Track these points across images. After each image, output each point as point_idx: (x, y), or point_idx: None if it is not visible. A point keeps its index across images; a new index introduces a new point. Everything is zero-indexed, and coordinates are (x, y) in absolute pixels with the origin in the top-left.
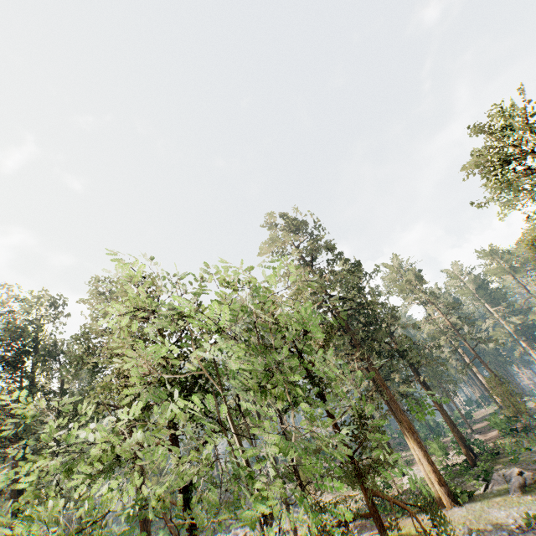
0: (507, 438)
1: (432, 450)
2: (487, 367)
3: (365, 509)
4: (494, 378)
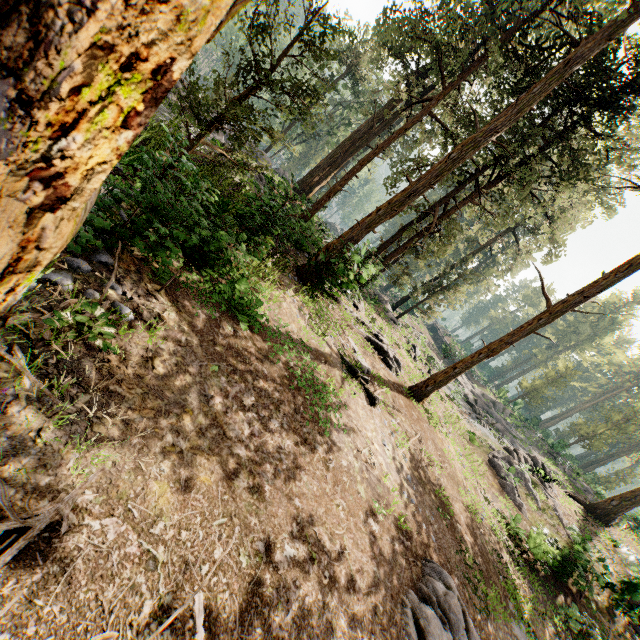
0: None
1: None
2: None
3: None
4: None
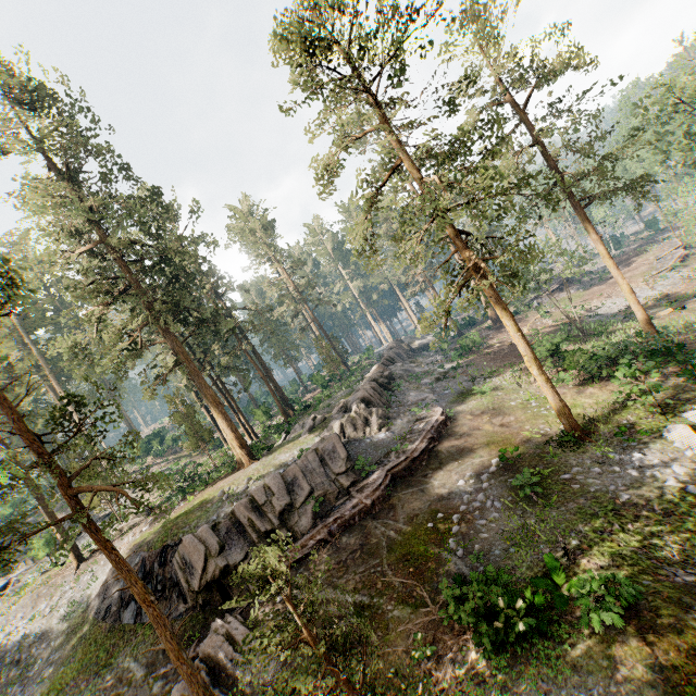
0: (325, 391)
1: (257, 417)
2: (322, 329)
3: (168, 496)
4: (321, 339)
